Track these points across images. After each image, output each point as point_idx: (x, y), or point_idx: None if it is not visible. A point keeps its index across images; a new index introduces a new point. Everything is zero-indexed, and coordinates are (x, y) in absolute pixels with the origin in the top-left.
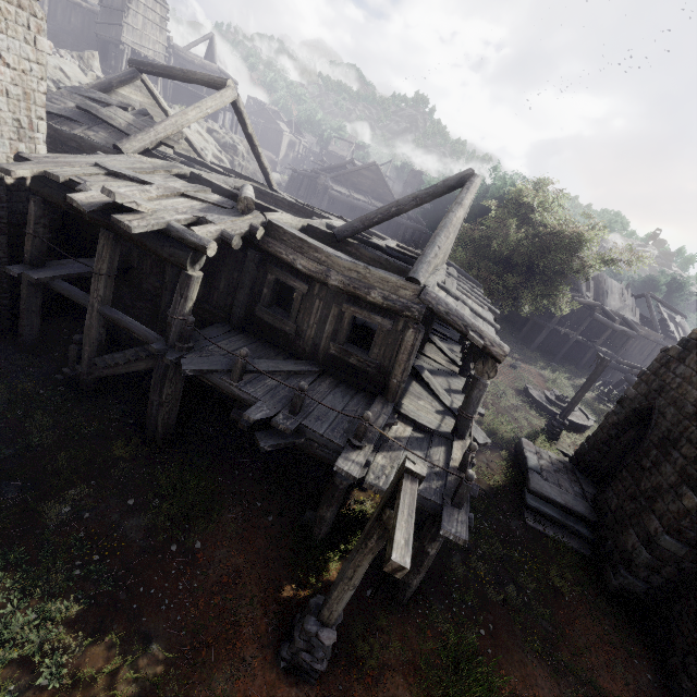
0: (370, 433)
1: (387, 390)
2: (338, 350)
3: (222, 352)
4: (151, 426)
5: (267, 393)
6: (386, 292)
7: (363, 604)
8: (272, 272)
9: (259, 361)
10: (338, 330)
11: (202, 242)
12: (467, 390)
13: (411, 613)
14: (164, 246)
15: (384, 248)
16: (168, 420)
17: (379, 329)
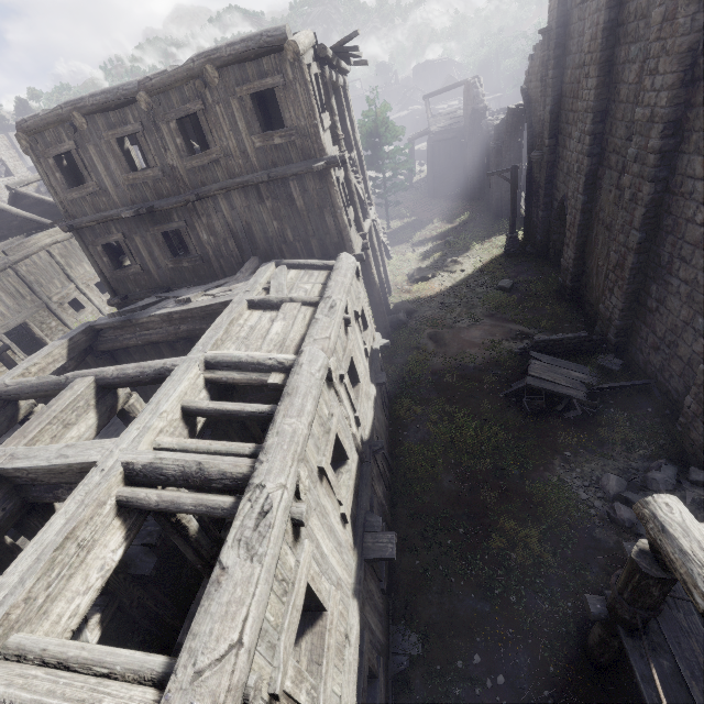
0: None
1: None
2: None
3: None
4: None
5: None
6: None
7: None
8: None
9: None
10: None
11: None
12: None
13: None
14: None
15: None
16: None
17: None
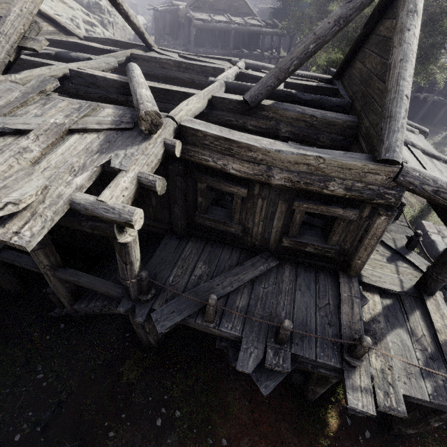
0: (357, 335)
1: (349, 268)
2: (291, 243)
3: (183, 280)
4: (146, 342)
5: (244, 323)
6: (348, 181)
7: (365, 446)
8: (202, 181)
9: (220, 278)
10: (288, 224)
11: (122, 217)
12: (444, 257)
13: (405, 442)
14: (80, 221)
15: (295, 94)
16: (157, 337)
17: (339, 219)
